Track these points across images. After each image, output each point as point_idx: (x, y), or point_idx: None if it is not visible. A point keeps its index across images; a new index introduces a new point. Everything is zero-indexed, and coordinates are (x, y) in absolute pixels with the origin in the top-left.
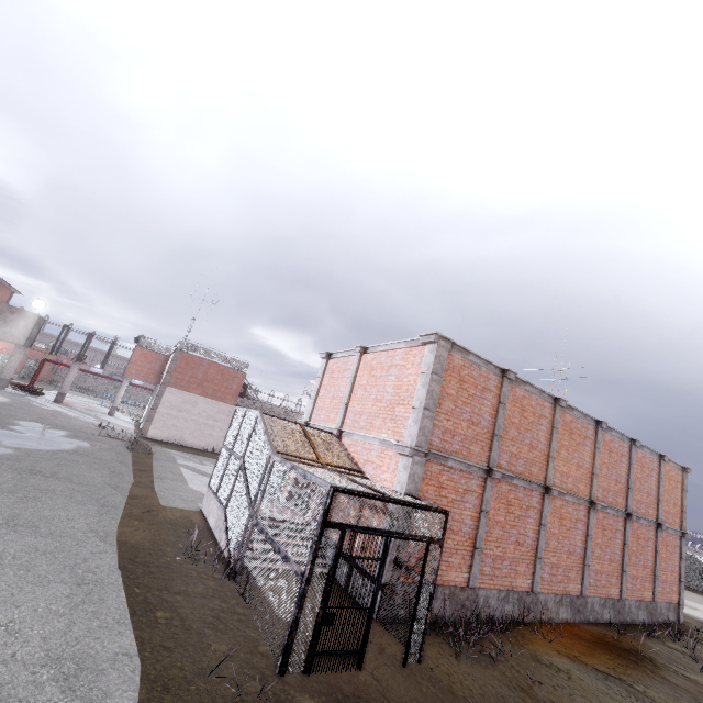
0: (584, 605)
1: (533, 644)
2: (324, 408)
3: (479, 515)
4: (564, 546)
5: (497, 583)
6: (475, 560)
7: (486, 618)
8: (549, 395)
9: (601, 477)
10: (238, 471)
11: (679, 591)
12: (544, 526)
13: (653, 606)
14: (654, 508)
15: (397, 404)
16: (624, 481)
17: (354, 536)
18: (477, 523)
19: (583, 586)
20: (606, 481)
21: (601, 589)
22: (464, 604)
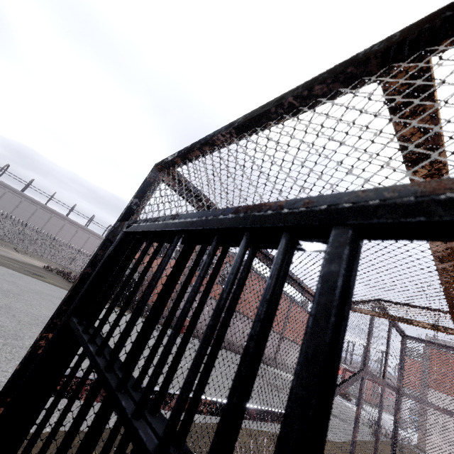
0: None
1: None
2: None
3: None
4: None
5: None
6: None
7: None
8: None
9: None
10: (360, 389)
11: None
12: None
13: None
14: None
15: None
16: None
17: None
18: None
19: None
20: None
21: None
22: None
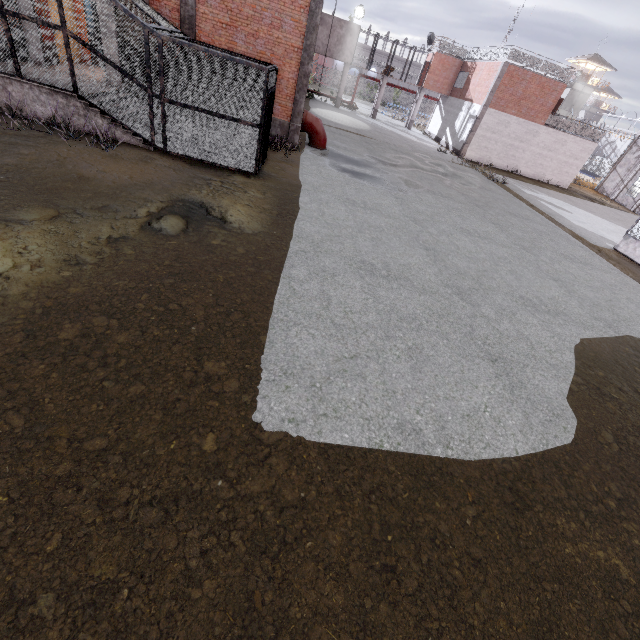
0: None
1: None
2: None
3: None
4: None
5: None
6: None
7: None
8: None
9: None
10: None
11: None
12: None
13: None
14: None
15: None
16: None
17: None
18: None
19: None
20: None
21: None
22: None
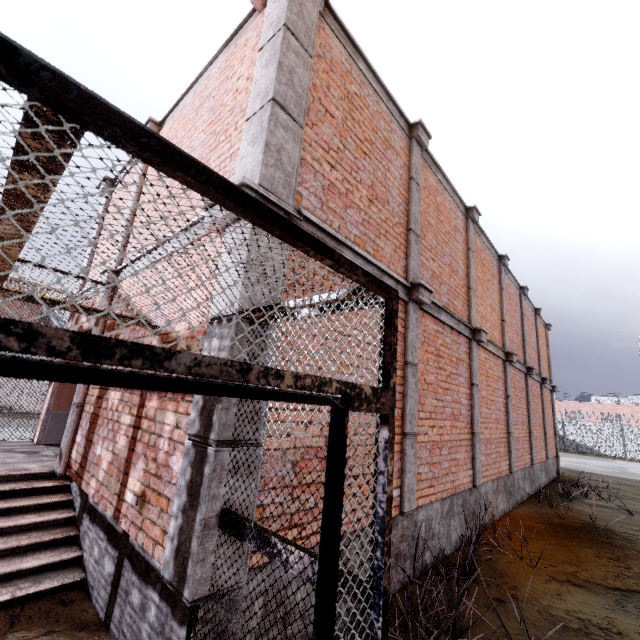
0: (513, 484)
1: (518, 581)
2: (101, 260)
3: (404, 373)
4: (492, 413)
5: (438, 490)
6: (408, 459)
7: (434, 561)
8: (461, 203)
9: (507, 326)
10: None
11: (556, 444)
12: (476, 387)
13: (547, 465)
14: (537, 363)
15: (213, 149)
16: (520, 333)
17: (124, 474)
18: (402, 388)
19: (512, 460)
20: (511, 332)
21: (521, 459)
22: (398, 552)
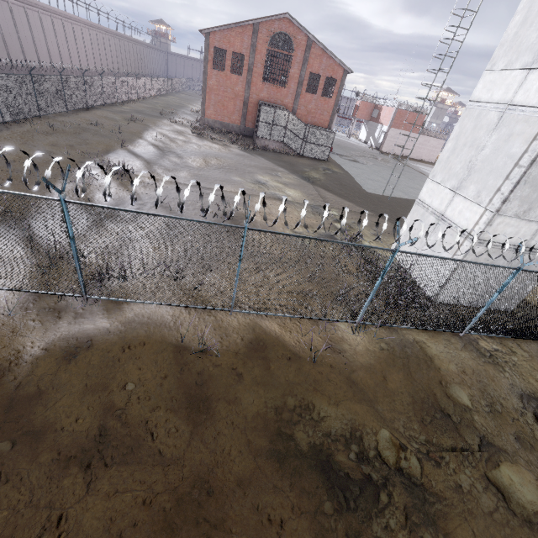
0: None
1: None
2: None
3: None
4: None
5: None
6: None
7: None
8: None
9: None
10: None
11: None
12: None
13: None
14: None
15: None
16: None
17: None
18: None
19: None
20: None
21: None
22: None
